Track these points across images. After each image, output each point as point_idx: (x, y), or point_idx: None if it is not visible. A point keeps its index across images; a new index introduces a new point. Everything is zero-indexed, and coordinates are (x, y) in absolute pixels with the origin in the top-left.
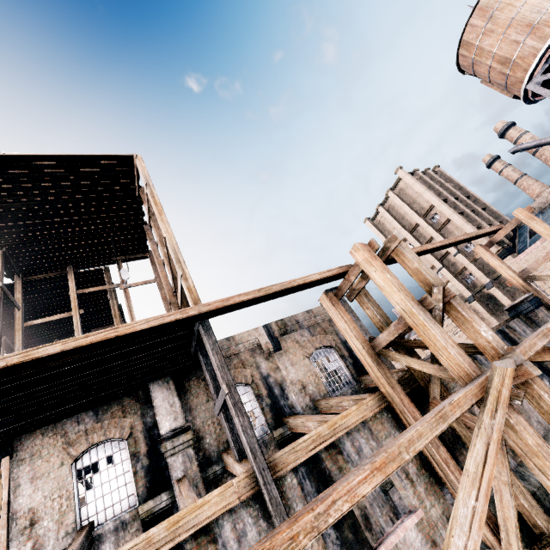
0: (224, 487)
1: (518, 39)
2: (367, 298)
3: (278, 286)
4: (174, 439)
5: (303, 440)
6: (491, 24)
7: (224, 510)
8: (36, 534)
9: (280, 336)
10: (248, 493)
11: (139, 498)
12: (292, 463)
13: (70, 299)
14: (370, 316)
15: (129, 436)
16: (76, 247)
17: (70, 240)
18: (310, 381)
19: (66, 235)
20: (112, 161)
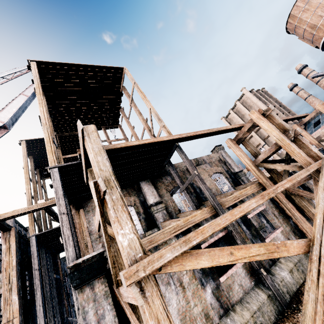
0: (202, 210)
1: (322, 15)
2: (248, 142)
3: (216, 129)
4: (156, 206)
5: (230, 197)
6: (308, 6)
7: (204, 218)
8: (102, 241)
9: (196, 166)
10: (212, 214)
11: (144, 230)
12: (227, 205)
13: (75, 149)
14: (250, 151)
15: (134, 205)
16: (85, 118)
17: (83, 114)
18: (213, 187)
19: (82, 111)
20: (113, 70)
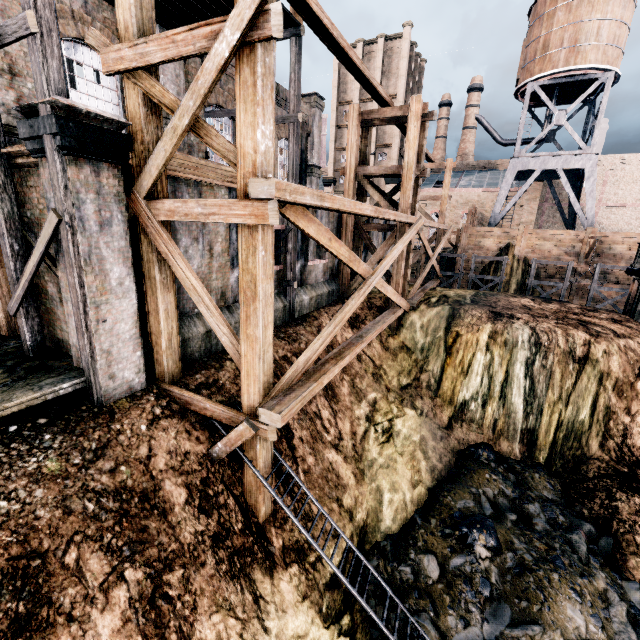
0: None
1: (564, 43)
2: (370, 136)
3: (369, 73)
4: None
5: None
6: (576, 5)
7: None
8: (19, 89)
9: None
10: None
11: None
12: None
13: None
14: (362, 150)
15: None
16: None
17: None
18: None
19: None
20: None
